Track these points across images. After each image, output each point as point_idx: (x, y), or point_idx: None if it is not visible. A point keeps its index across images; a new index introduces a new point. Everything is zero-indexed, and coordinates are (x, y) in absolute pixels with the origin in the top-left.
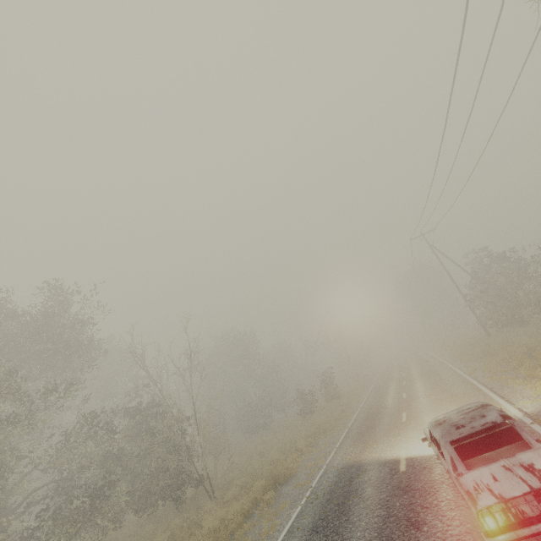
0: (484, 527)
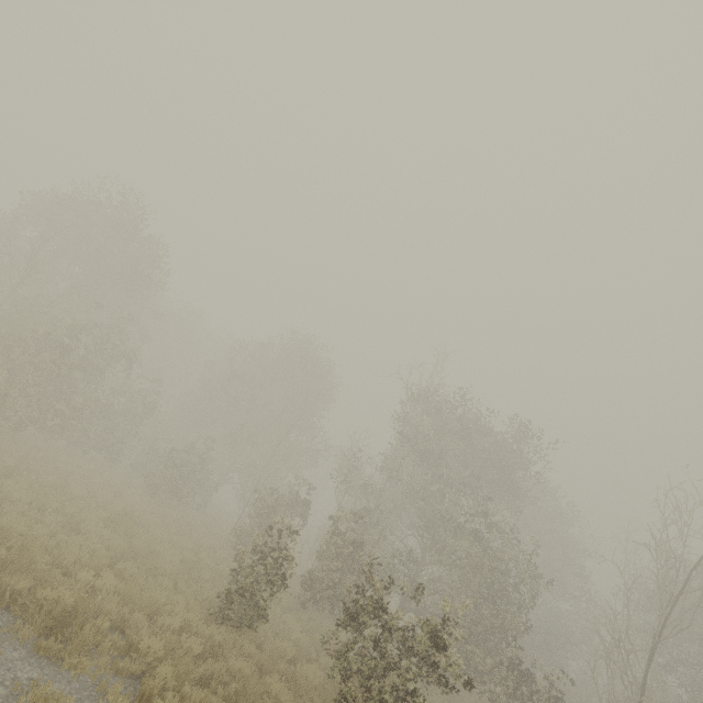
0: None
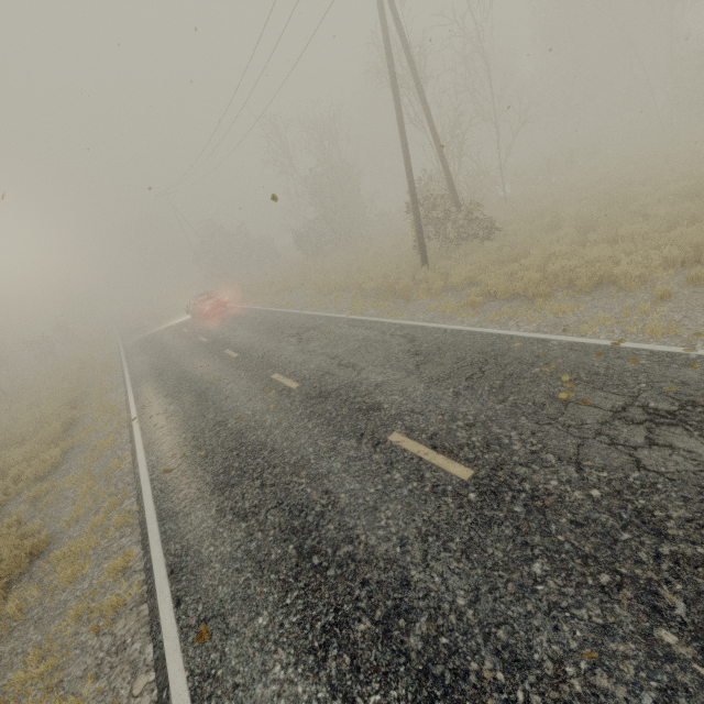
0: (206, 309)
